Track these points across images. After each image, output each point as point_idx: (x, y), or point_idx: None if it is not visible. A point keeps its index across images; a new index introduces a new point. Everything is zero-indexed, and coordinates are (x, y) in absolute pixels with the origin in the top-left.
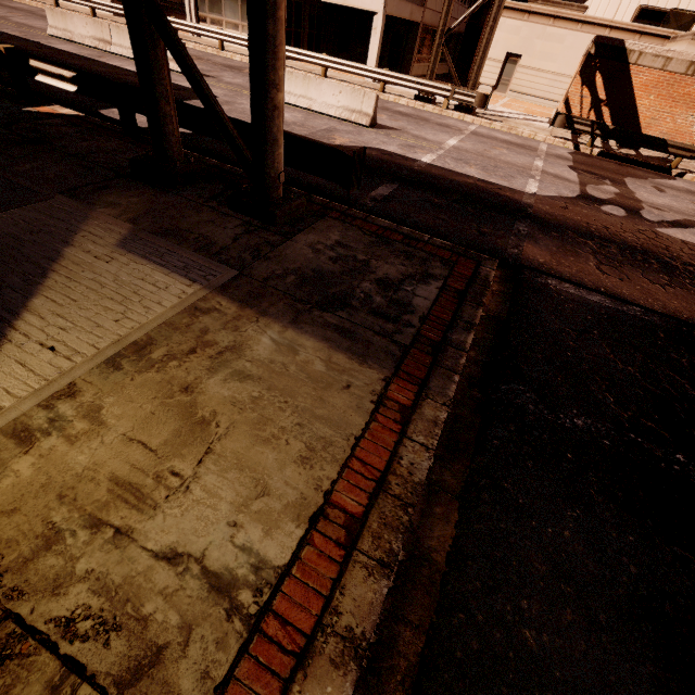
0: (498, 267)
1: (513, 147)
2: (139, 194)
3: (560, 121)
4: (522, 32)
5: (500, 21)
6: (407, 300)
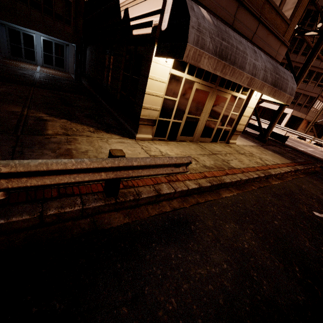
0: (320, 168)
1: None
2: None
3: None
4: None
5: None
6: (296, 159)
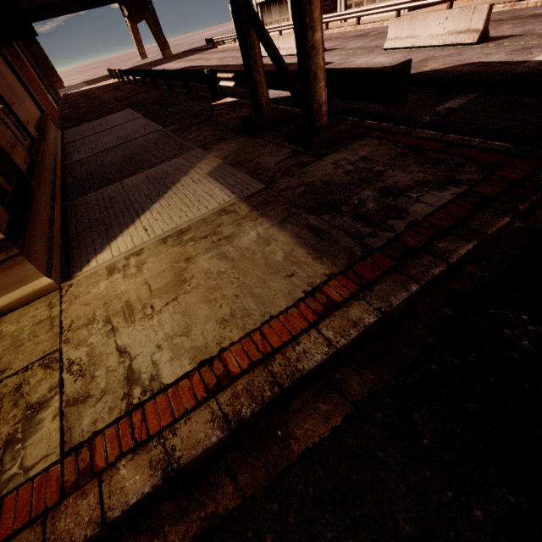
0: None
1: None
2: (237, 141)
3: None
4: None
5: None
6: (404, 206)
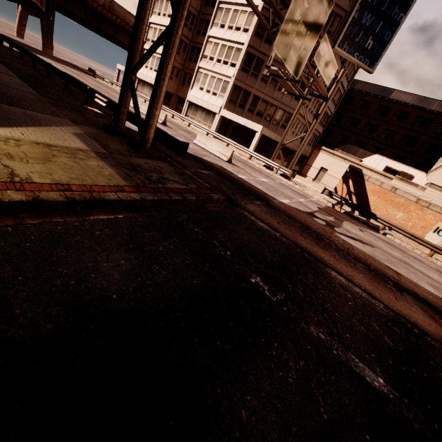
0: (229, 203)
1: (295, 192)
2: (97, 131)
3: (326, 192)
4: (329, 160)
5: (319, 153)
6: (166, 183)
